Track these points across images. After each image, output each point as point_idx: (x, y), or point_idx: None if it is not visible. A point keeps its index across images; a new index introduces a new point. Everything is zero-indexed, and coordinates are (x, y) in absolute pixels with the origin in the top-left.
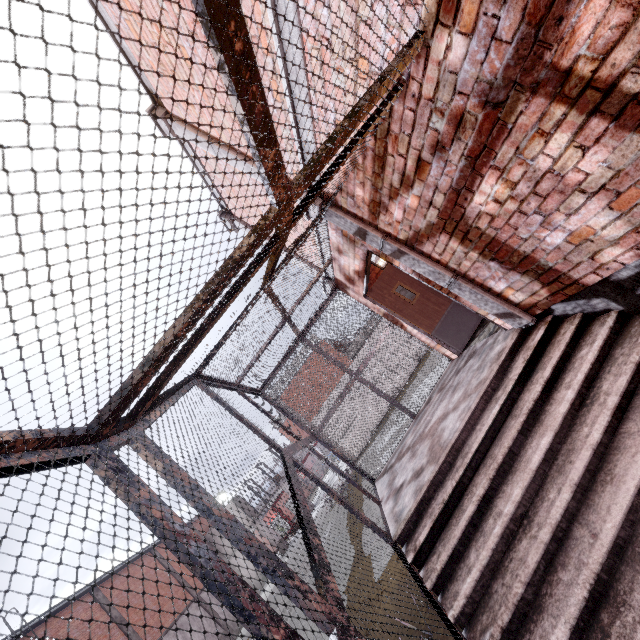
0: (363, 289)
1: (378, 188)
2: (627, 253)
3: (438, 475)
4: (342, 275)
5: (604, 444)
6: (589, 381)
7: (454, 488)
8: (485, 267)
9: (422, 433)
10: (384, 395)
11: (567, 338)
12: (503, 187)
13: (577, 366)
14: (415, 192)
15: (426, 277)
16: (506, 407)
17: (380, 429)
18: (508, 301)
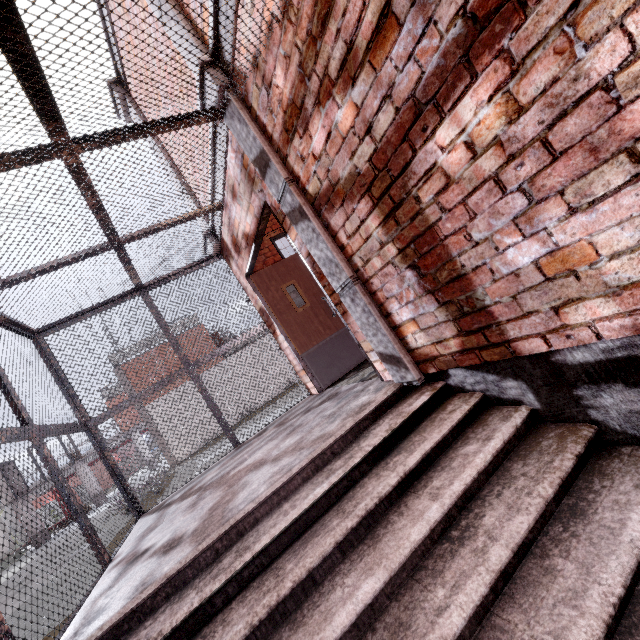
0: (247, 265)
1: (307, 74)
2: (619, 318)
3: (188, 569)
4: (230, 235)
5: (462, 639)
6: (466, 498)
7: (190, 614)
8: (398, 277)
9: (226, 474)
10: (213, 405)
11: (455, 419)
12: (496, 114)
13: (456, 467)
14: (356, 96)
15: (320, 270)
16: (338, 489)
17: (217, 440)
18: (403, 341)
